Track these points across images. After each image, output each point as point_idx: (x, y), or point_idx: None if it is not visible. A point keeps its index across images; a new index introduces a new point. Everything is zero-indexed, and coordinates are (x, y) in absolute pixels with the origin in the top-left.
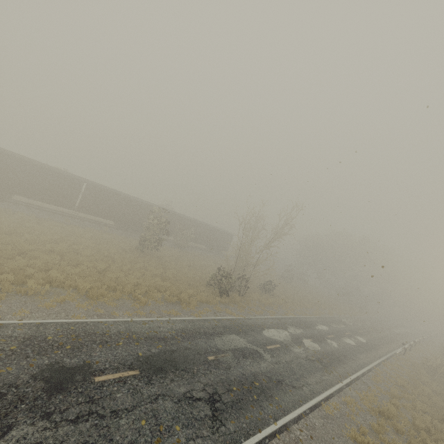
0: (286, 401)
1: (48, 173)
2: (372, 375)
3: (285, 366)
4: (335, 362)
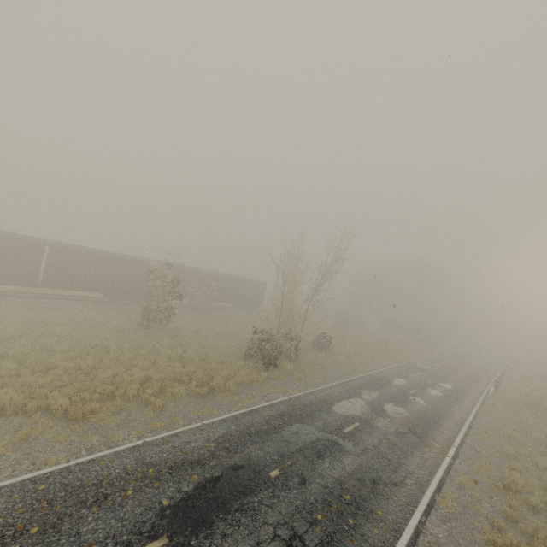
0: (392, 512)
1: None
2: (475, 433)
3: (375, 454)
4: (430, 428)
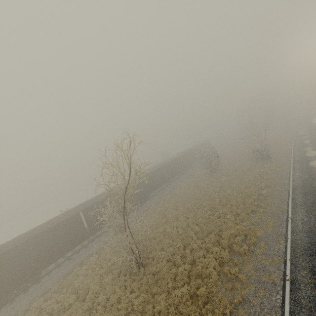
0: None
1: (152, 174)
2: None
3: None
4: None
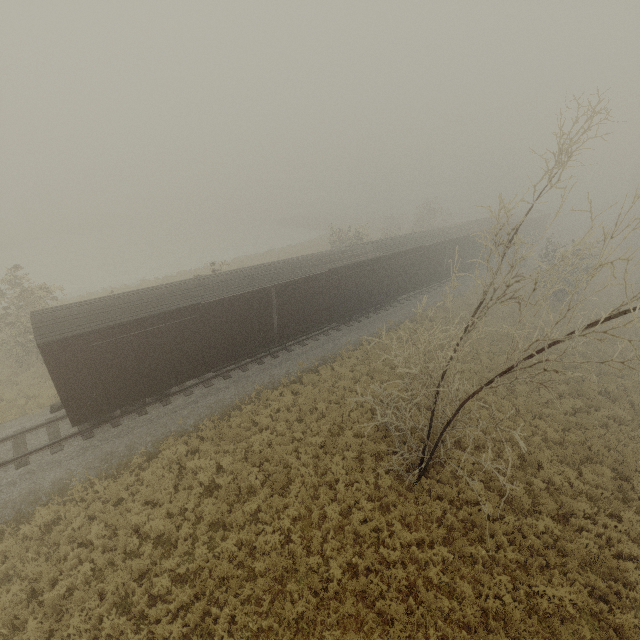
0: None
1: (425, 251)
2: None
3: None
4: None
